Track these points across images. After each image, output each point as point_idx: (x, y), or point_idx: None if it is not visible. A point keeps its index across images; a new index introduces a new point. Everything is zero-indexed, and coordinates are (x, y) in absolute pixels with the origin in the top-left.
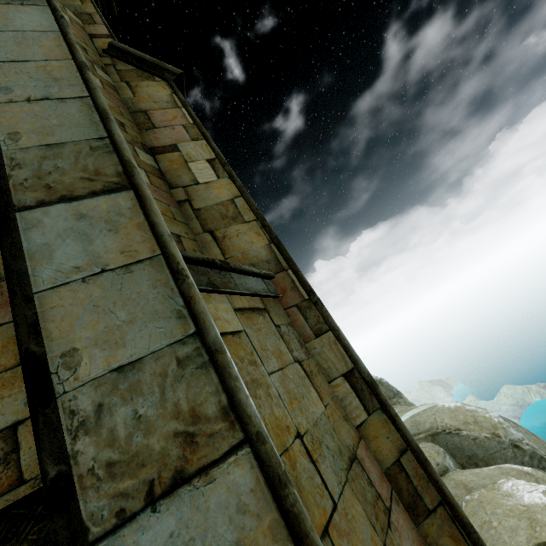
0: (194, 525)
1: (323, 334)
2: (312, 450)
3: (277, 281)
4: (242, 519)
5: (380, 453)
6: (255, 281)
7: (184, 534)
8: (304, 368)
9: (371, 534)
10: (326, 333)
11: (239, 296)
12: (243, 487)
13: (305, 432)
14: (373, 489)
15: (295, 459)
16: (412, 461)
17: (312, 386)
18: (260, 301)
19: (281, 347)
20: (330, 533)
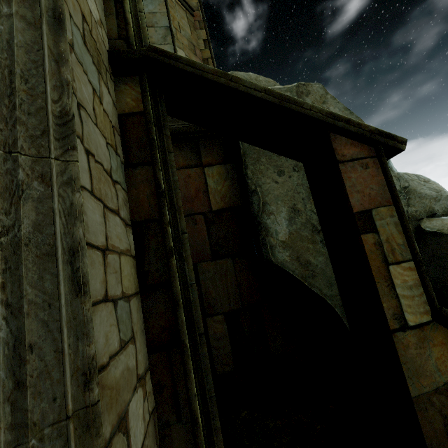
0: (154, 1)
1: (202, 30)
2: (180, 27)
3: (195, 13)
4: (160, 3)
5: (203, 56)
6: (186, 5)
7: (153, 1)
8: (190, 28)
9: (187, 45)
10: (203, 30)
11: (178, 1)
12: (161, 0)
13: (181, 25)
14: (195, 51)
15: (175, 21)
16: (211, 60)
17: (190, 31)
18: (185, 9)
19: (185, 18)
20: (176, 30)
